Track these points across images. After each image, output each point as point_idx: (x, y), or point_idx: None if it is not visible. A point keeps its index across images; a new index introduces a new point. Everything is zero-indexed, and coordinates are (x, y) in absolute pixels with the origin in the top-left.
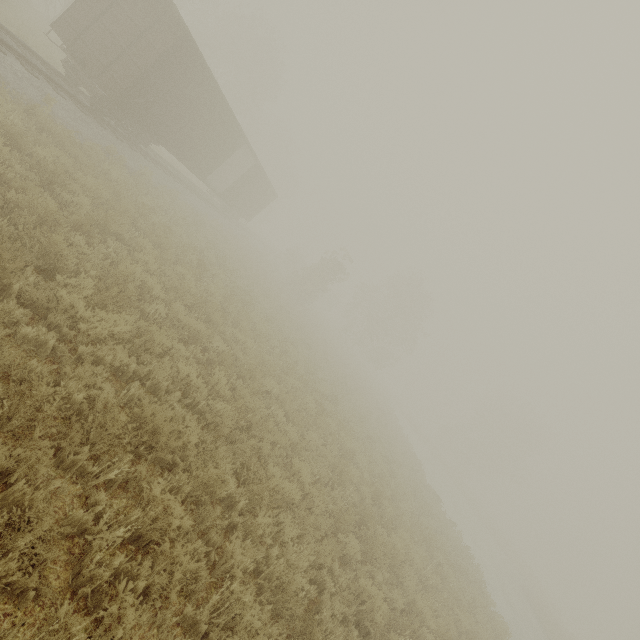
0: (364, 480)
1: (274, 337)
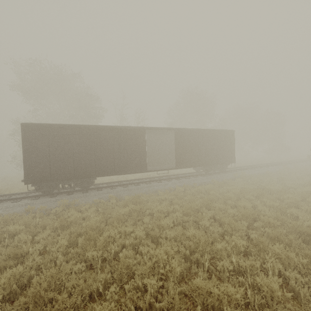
0: None
1: None
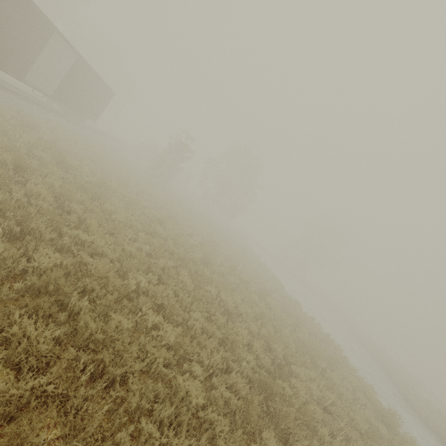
0: (253, 335)
1: (136, 222)
